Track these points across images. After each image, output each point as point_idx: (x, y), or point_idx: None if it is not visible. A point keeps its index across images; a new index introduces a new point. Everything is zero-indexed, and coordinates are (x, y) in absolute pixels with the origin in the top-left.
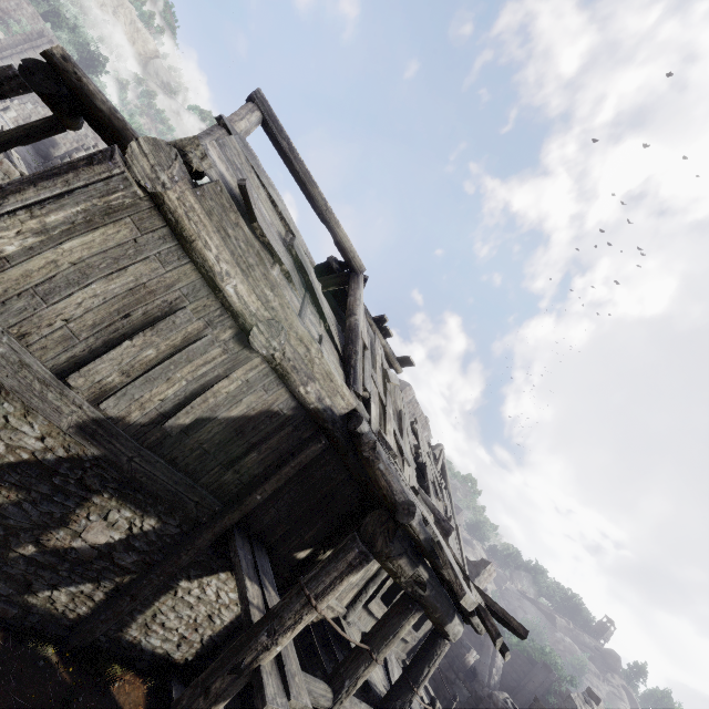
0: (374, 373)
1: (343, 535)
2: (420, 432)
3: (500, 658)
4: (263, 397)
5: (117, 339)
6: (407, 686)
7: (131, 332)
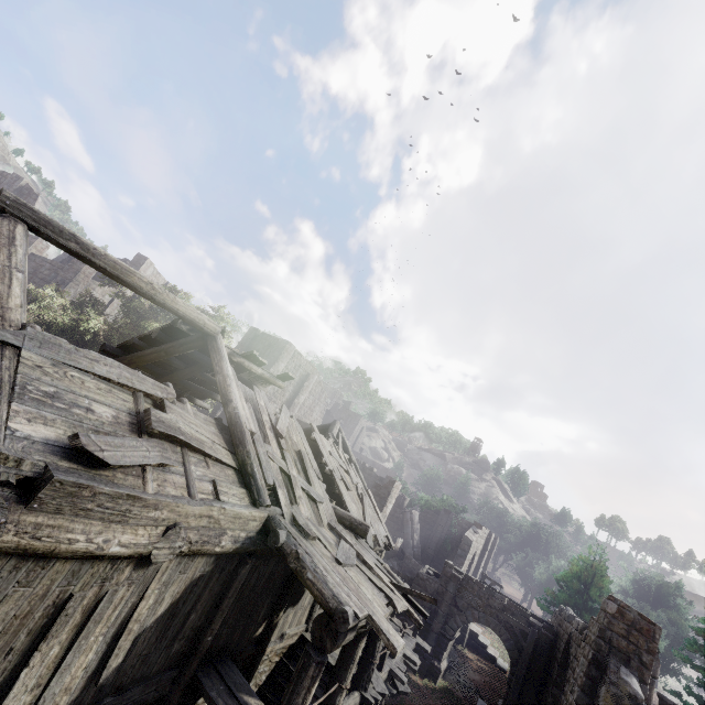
0: (269, 446)
1: (289, 594)
2: (318, 436)
3: (416, 524)
4: (182, 579)
5: (10, 675)
6: (368, 663)
7: (22, 658)
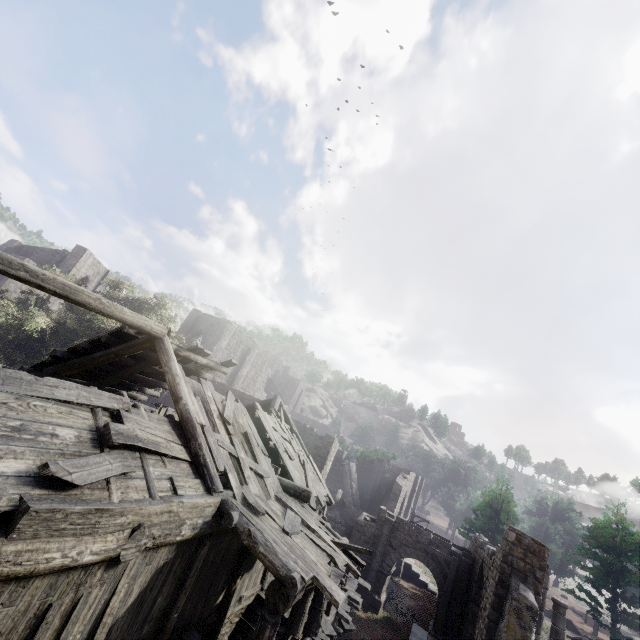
0: (218, 434)
1: (244, 563)
2: (262, 414)
3: (354, 474)
4: (148, 569)
5: None
6: (317, 611)
7: None
